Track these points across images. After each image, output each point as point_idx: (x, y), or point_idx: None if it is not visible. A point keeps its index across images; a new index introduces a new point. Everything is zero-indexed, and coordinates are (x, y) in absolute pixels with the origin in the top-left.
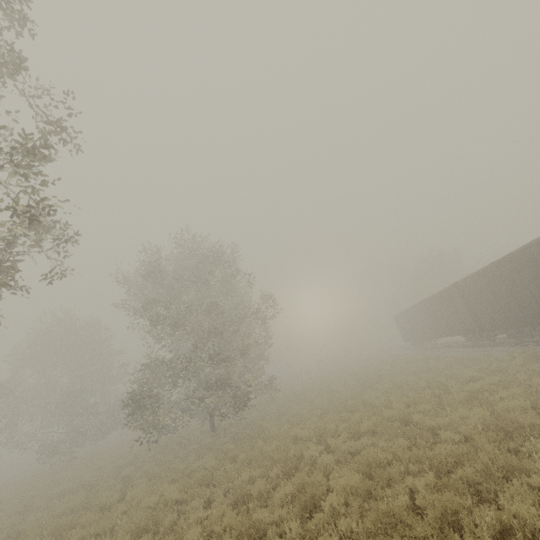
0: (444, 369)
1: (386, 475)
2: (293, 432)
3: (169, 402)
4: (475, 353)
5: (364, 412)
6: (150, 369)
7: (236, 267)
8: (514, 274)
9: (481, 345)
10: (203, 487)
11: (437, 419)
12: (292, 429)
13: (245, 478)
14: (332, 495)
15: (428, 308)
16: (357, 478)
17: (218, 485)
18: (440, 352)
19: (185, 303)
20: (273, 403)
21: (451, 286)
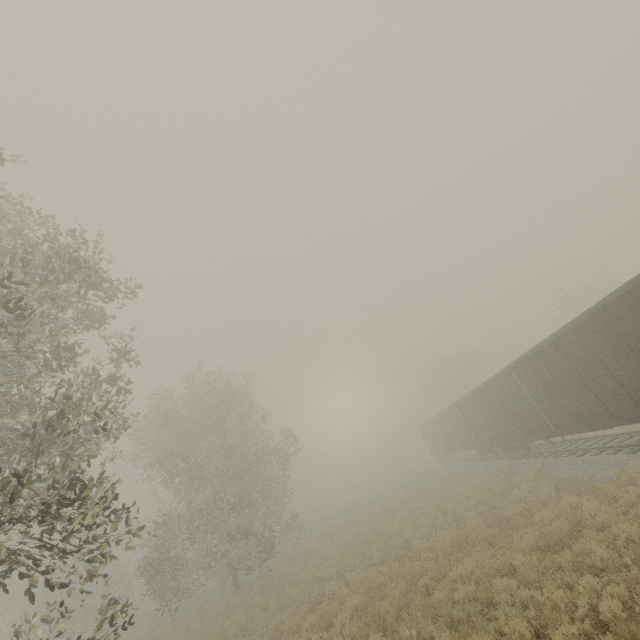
0: (451, 489)
1: (379, 592)
2: (318, 573)
3: (186, 561)
4: (483, 468)
5: (380, 543)
6: (167, 527)
7: (251, 400)
8: (489, 400)
9: (489, 458)
10: (241, 636)
11: (424, 542)
12: (317, 570)
13: (277, 621)
14: (341, 614)
15: (443, 422)
16: (359, 598)
17: (254, 634)
18: (461, 466)
19: (203, 450)
20: (300, 546)
21: (454, 405)
